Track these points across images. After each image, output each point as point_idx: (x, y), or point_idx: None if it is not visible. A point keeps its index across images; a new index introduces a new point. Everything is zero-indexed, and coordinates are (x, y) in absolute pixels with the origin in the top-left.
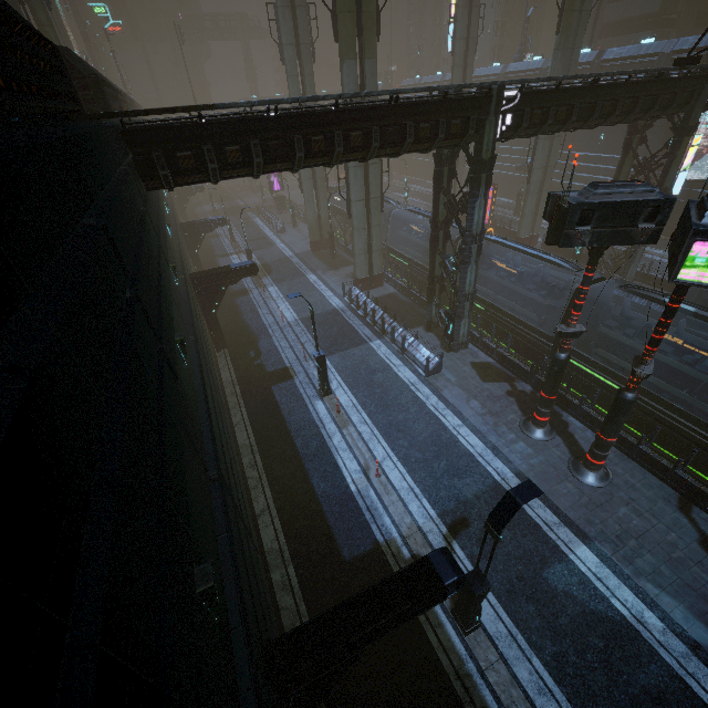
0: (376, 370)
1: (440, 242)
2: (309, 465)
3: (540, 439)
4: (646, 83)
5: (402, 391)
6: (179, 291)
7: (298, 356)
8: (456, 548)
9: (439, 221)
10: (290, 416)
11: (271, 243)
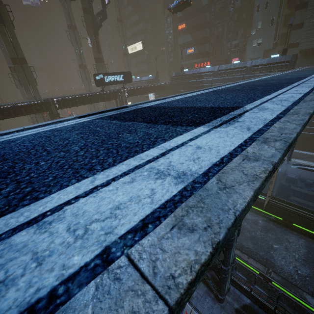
0: None
1: None
2: None
3: None
4: (97, 94)
5: None
6: None
7: None
8: None
9: None
10: None
11: None
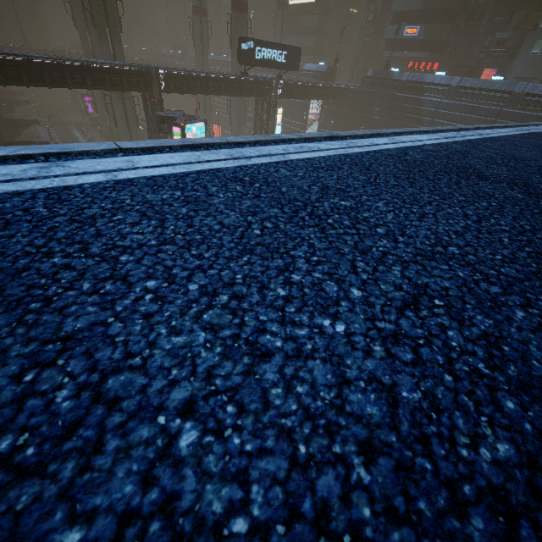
0: None
1: None
2: None
3: None
4: (233, 80)
5: None
6: None
7: None
8: None
9: (152, 130)
10: None
11: None
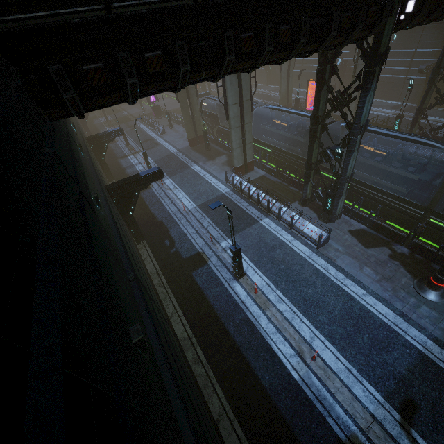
0: (274, 246)
1: (317, 134)
2: (247, 354)
3: (439, 301)
4: None
5: (302, 265)
6: (105, 218)
7: (205, 241)
8: (417, 437)
9: (318, 116)
10: (215, 302)
11: (157, 143)
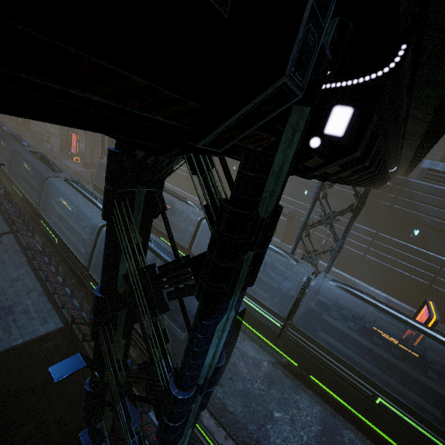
0: None
1: None
2: None
3: None
4: None
5: None
6: None
7: None
8: None
9: None
10: None
11: None
